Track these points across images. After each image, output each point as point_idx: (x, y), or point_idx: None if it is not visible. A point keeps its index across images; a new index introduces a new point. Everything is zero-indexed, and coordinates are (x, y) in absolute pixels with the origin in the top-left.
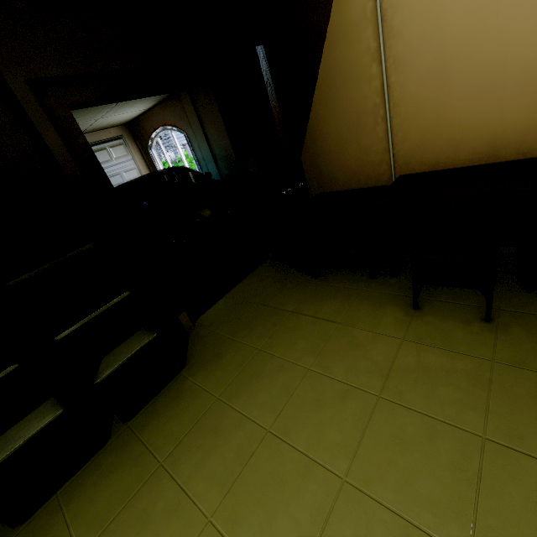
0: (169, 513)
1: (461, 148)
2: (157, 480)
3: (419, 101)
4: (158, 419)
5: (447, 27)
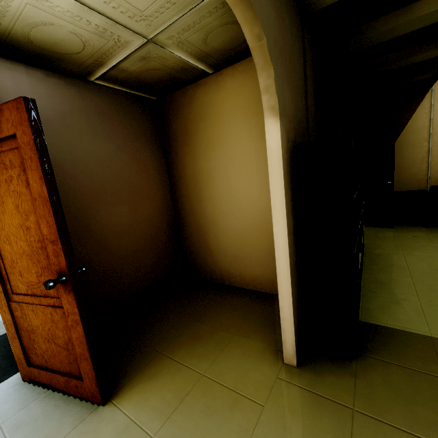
0: (436, 271)
1: None
2: (413, 267)
3: None
4: (379, 259)
5: None
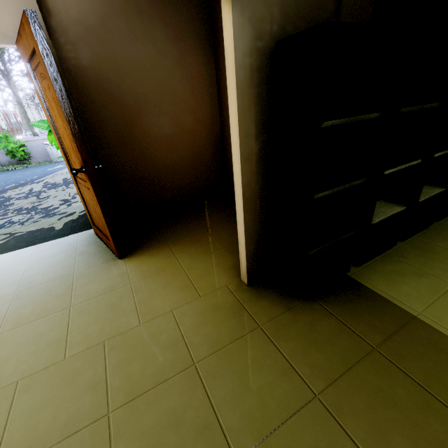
0: None
1: None
2: None
3: None
4: None
5: None
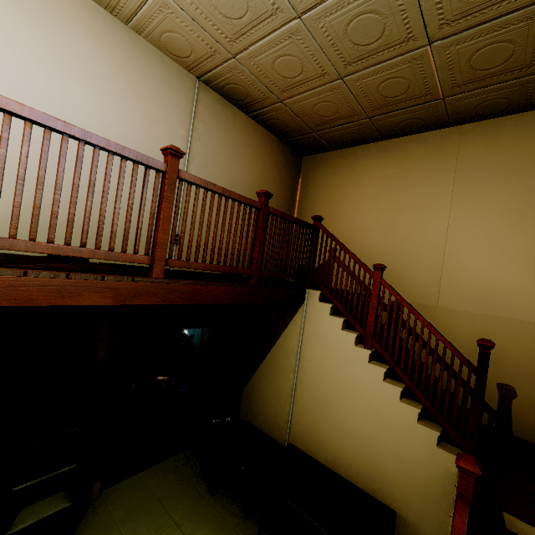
0: None
1: (321, 450)
2: None
3: (307, 408)
4: None
5: (324, 384)
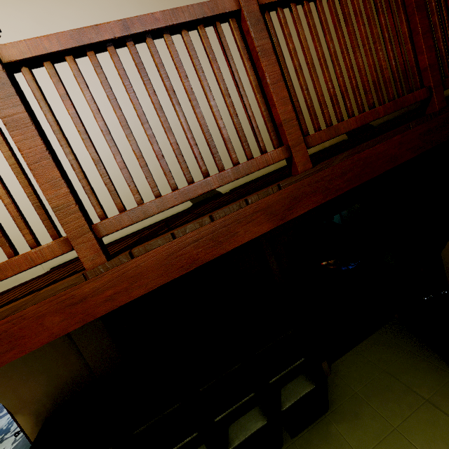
0: None
1: None
2: None
3: None
4: None
5: None
